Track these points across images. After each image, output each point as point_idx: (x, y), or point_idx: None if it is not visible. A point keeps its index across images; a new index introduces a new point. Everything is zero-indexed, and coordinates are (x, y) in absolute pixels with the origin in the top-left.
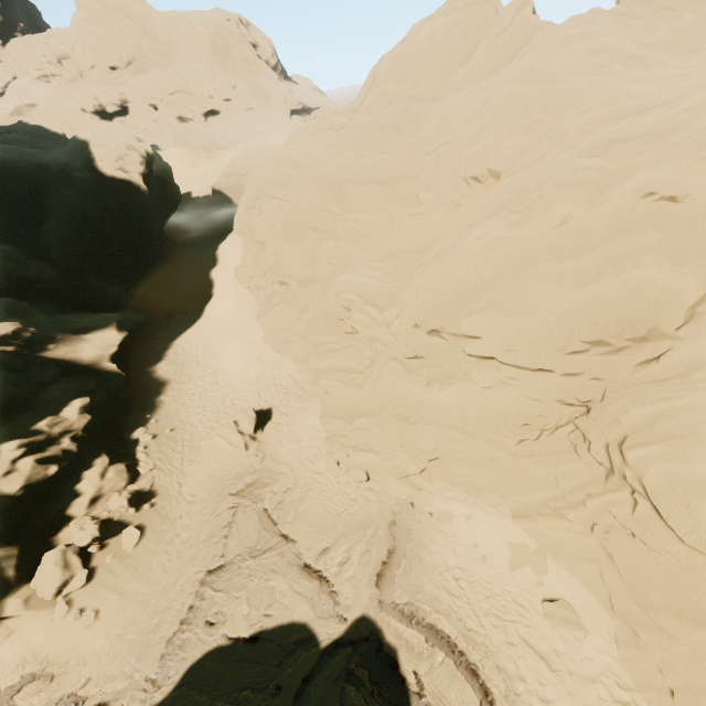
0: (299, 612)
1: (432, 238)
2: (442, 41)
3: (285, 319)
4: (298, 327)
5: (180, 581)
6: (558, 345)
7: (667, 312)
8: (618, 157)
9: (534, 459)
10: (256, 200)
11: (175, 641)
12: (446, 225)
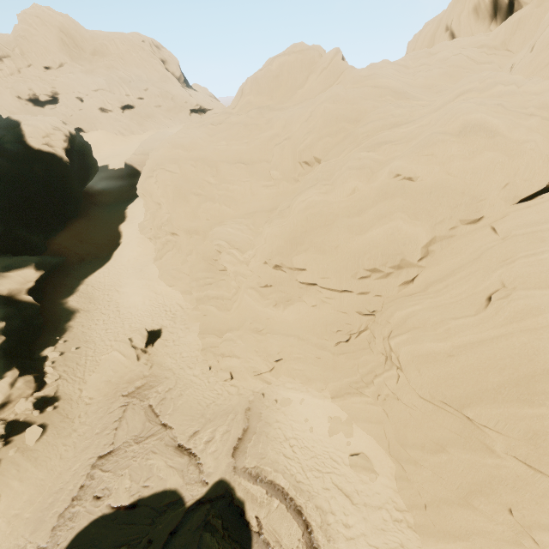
0: (171, 482)
1: (279, 203)
2: (287, 71)
3: (175, 261)
4: (185, 266)
5: (74, 467)
6: (352, 273)
7: (410, 249)
8: (384, 152)
9: (345, 355)
10: (153, 171)
11: (66, 515)
12: (288, 194)
